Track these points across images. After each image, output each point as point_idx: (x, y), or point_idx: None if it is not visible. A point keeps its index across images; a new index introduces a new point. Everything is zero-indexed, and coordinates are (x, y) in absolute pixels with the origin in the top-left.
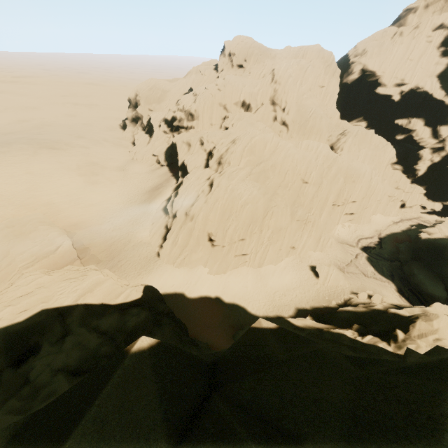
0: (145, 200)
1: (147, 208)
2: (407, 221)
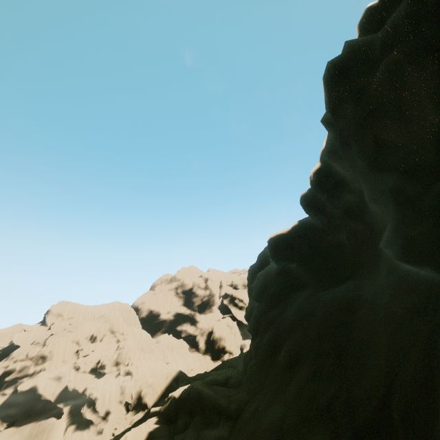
0: None
1: None
2: None
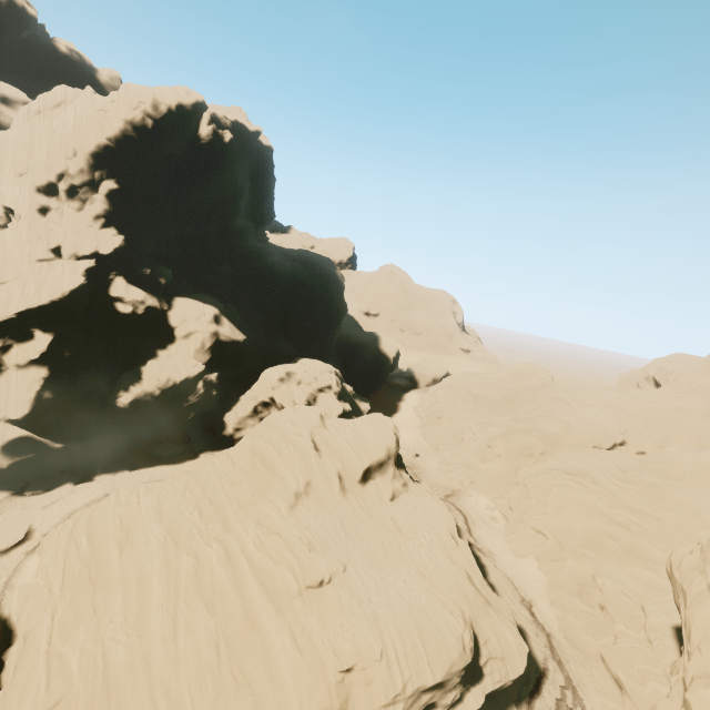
0: None
1: None
2: (543, 640)
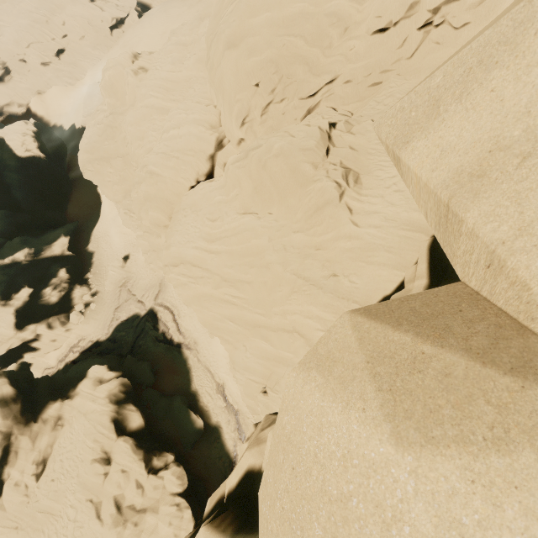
0: None
1: None
2: (233, 424)
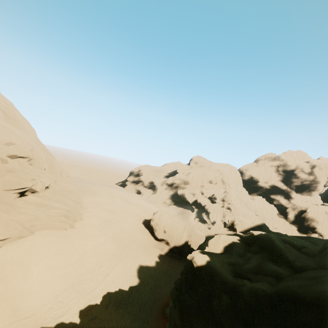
0: (182, 218)
1: (188, 221)
2: None
